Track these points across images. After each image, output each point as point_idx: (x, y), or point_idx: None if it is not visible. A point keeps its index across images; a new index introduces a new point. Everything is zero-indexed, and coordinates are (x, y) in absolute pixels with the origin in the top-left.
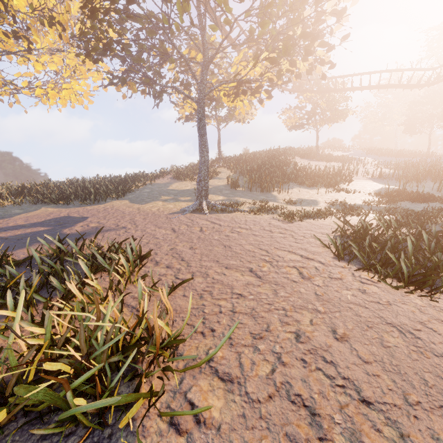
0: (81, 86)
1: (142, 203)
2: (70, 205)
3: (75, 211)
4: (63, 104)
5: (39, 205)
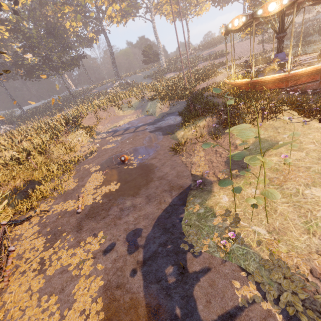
0: (208, 5)
1: (227, 43)
2: (209, 50)
3: (211, 50)
4: (202, 14)
5: (202, 52)
